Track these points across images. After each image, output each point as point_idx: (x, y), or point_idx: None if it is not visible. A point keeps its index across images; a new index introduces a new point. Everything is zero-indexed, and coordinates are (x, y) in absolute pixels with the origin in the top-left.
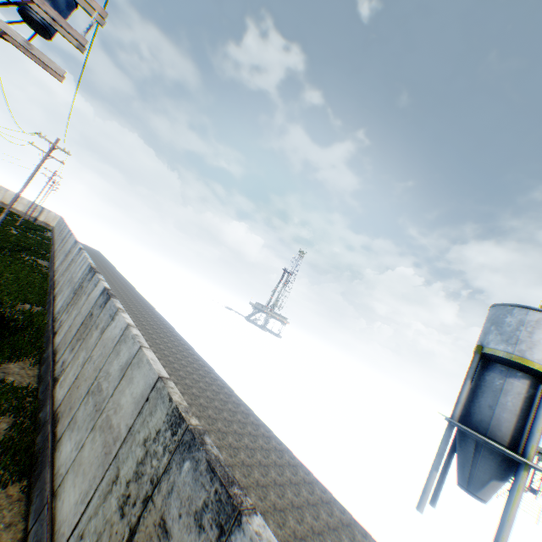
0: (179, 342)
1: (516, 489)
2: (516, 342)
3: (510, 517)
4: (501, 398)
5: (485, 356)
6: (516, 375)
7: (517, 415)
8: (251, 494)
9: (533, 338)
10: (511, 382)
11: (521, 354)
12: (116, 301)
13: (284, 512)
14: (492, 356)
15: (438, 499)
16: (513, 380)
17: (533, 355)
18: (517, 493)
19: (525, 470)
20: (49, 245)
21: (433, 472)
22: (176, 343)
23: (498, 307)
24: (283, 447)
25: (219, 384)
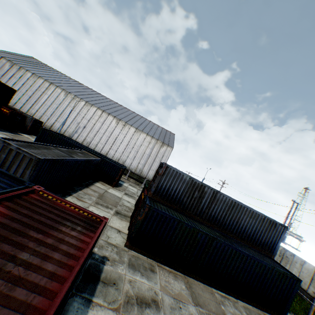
0: None
1: None
2: None
3: None
4: None
5: None
6: None
7: None
8: None
9: None
10: None
11: None
12: None
13: None
14: None
15: None
16: None
17: None
18: None
19: None
20: None
21: None
22: None
23: None
24: None
25: None
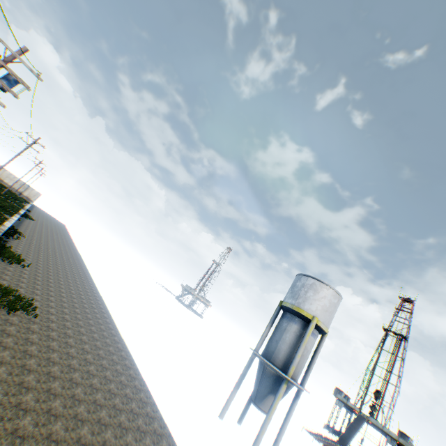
0: (90, 285)
1: (277, 396)
2: (298, 297)
3: (270, 417)
4: (284, 335)
5: (283, 307)
6: (295, 320)
7: (291, 347)
8: (73, 349)
9: (307, 295)
10: (291, 324)
11: (299, 305)
12: (18, 215)
13: (90, 363)
14: (285, 307)
15: (243, 417)
16: (293, 323)
17: (305, 306)
18: (278, 399)
19: (286, 383)
20: (21, 209)
21: (234, 388)
22: (86, 284)
23: (296, 276)
24: (125, 349)
25: (103, 311)
